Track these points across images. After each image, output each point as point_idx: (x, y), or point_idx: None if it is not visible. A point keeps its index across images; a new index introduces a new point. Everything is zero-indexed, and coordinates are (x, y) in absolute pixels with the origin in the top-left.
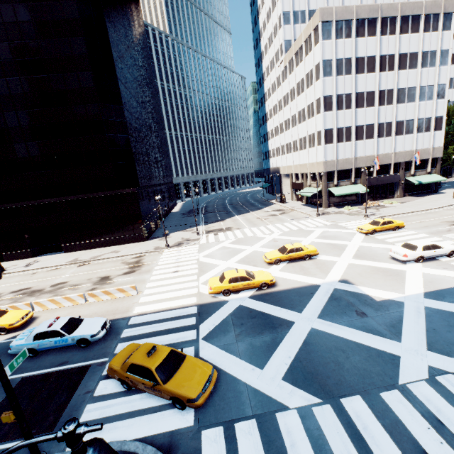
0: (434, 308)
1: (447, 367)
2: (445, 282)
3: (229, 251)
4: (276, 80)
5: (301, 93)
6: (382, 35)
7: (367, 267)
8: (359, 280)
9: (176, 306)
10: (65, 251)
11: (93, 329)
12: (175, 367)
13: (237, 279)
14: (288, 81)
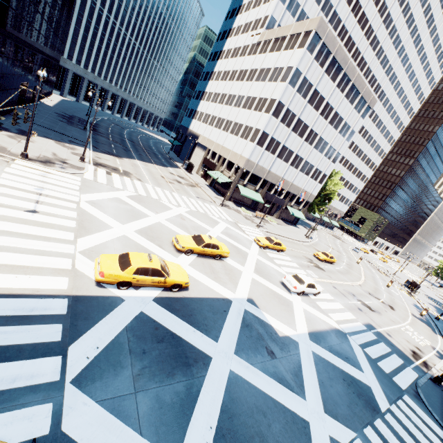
0: (317, 354)
1: (340, 437)
2: (317, 323)
3: (127, 209)
4: (242, 47)
5: (260, 80)
6: (337, 87)
7: (266, 287)
8: (263, 303)
9: (23, 288)
10: None
11: None
12: None
13: (147, 272)
14: (254, 58)
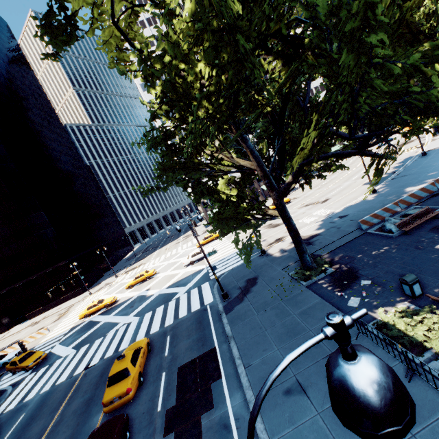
0: (161, 293)
1: (130, 321)
2: (185, 275)
3: (120, 286)
4: None
5: None
6: None
7: (169, 275)
8: (154, 286)
9: (62, 332)
10: (29, 319)
11: (11, 356)
12: (28, 357)
13: (91, 307)
14: None
